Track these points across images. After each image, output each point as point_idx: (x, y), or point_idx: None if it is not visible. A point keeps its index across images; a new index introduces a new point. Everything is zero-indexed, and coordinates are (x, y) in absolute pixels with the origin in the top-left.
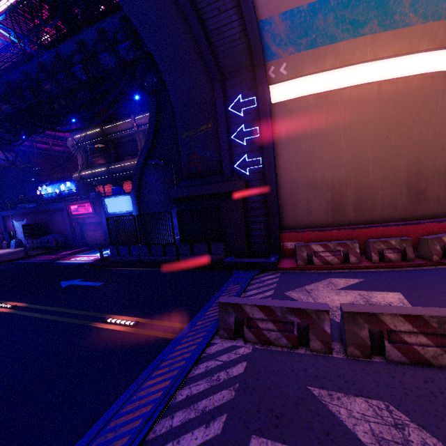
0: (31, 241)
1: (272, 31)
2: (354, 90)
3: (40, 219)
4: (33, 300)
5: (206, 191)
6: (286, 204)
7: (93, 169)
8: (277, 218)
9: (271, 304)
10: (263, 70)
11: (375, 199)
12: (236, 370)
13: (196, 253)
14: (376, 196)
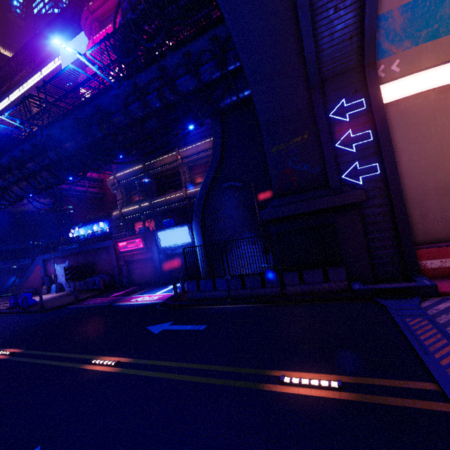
0: (73, 284)
1: (387, 26)
2: None
3: (83, 259)
4: (134, 353)
5: (312, 207)
6: (412, 215)
7: (135, 205)
8: (410, 231)
9: None
10: (376, 69)
11: None
12: None
13: (307, 281)
14: None
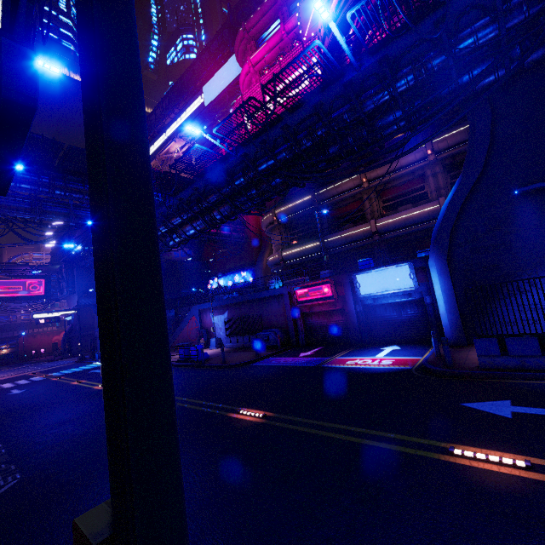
0: (234, 339)
1: None
2: None
3: (246, 310)
4: (532, 449)
5: None
6: None
7: (300, 246)
8: None
9: None
10: None
11: None
12: None
13: None
14: None
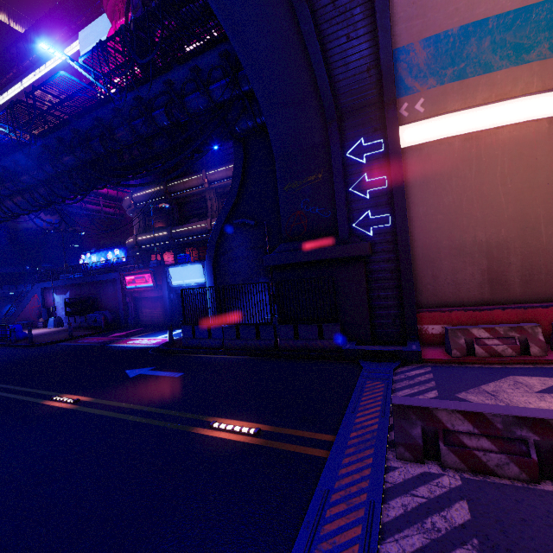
0: (73, 319)
1: (409, 60)
2: (515, 129)
3: (86, 292)
4: (98, 393)
5: (316, 256)
6: (423, 274)
7: (152, 233)
8: (413, 292)
9: (483, 409)
10: (395, 107)
11: (552, 269)
12: (457, 514)
13: (302, 337)
14: (552, 265)
